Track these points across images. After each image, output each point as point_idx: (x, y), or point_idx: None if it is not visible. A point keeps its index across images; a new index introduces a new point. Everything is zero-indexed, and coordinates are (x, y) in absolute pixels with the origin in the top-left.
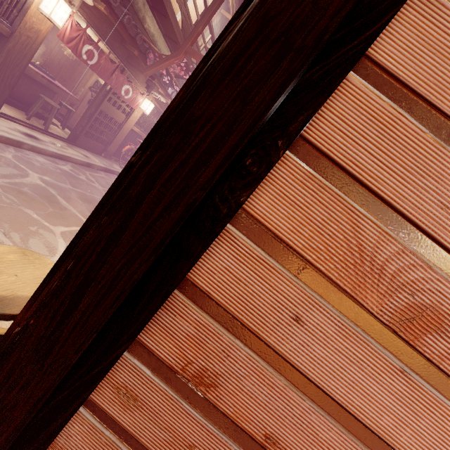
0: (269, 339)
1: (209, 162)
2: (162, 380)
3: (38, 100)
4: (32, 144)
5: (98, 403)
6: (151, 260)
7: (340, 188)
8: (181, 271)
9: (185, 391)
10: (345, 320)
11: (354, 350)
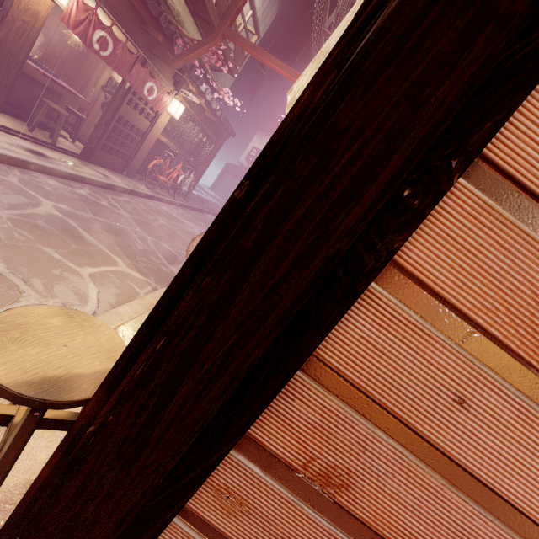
0: (421, 427)
1: (358, 195)
2: (276, 480)
3: (40, 105)
4: (40, 163)
5: (193, 508)
6: (274, 335)
7: (530, 224)
8: (308, 346)
9: (307, 493)
10: (528, 402)
11: (538, 440)
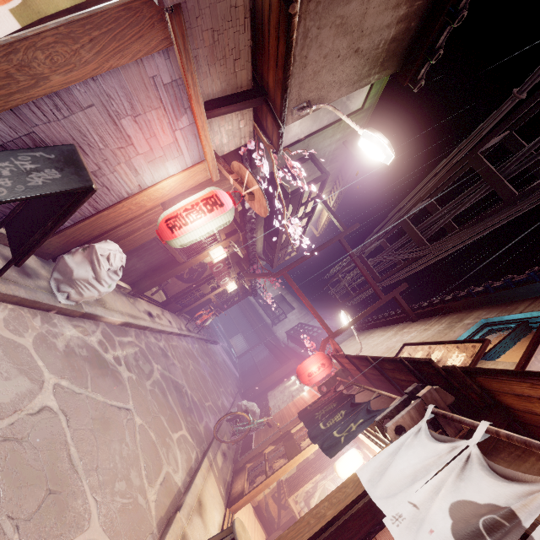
0: None
1: None
2: None
3: None
4: (153, 327)
5: None
6: None
7: None
8: None
9: None
10: None
11: None
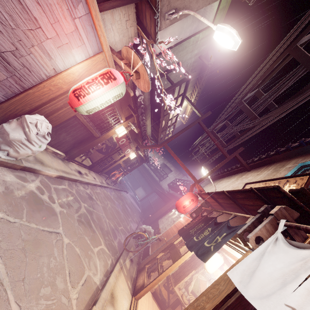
0: None
1: None
2: None
3: None
4: (81, 180)
5: None
6: None
7: None
8: None
9: None
10: None
11: None
